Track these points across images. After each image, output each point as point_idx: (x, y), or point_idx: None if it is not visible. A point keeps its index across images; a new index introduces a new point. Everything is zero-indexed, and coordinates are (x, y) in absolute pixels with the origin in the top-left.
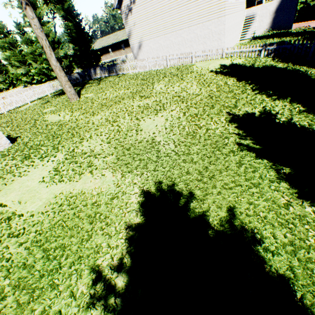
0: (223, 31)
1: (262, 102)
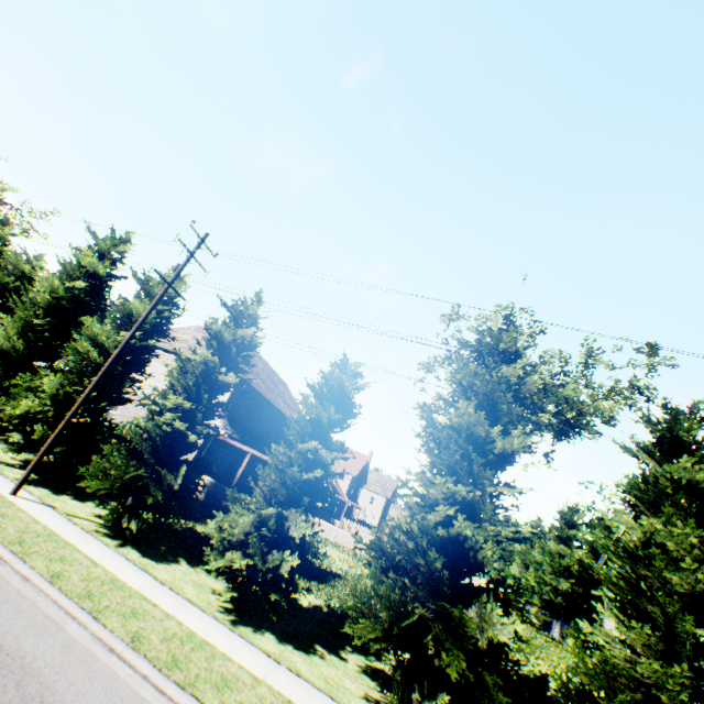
0: None
1: None
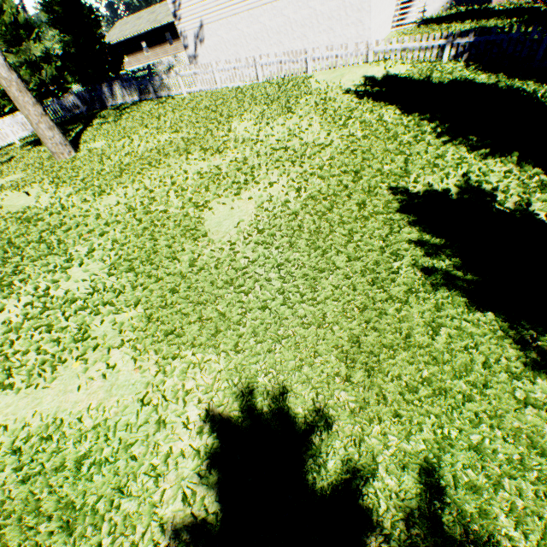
0: (367, 3)
1: (460, 162)
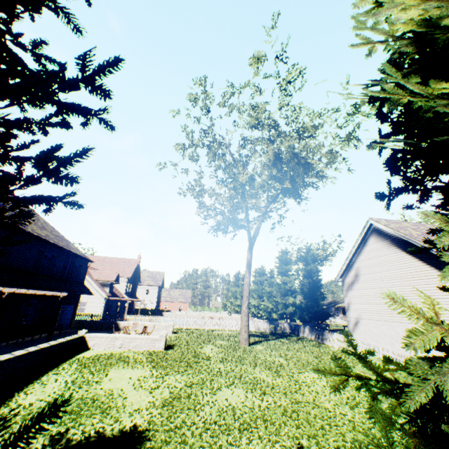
0: None
1: None
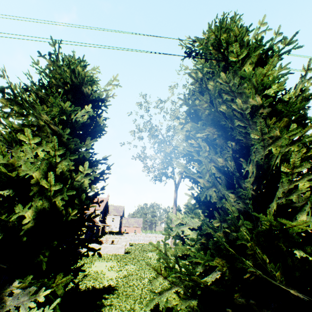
0: None
1: None
